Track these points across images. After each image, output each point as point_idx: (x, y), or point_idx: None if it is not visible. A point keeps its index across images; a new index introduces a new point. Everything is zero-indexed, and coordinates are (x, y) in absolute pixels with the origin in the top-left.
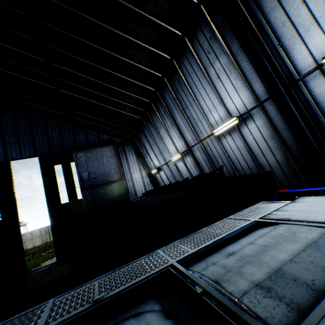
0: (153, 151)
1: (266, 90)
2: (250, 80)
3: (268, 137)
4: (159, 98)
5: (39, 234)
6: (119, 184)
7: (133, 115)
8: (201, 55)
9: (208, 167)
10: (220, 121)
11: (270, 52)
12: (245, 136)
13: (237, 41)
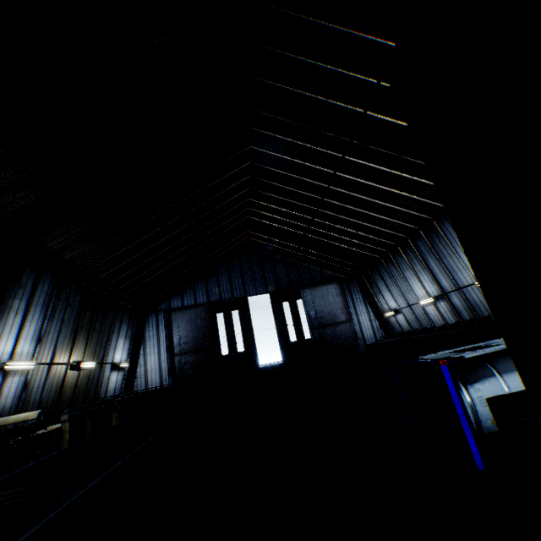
0: (390, 291)
1: None
2: None
3: None
4: (410, 244)
5: None
6: (346, 326)
7: (371, 254)
8: None
9: (467, 314)
10: None
11: None
12: None
13: None
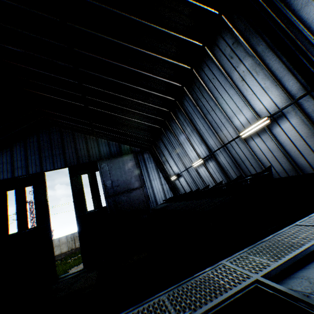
0: (172, 158)
1: (301, 86)
2: (281, 78)
3: (307, 136)
4: (179, 106)
5: (65, 241)
6: (139, 191)
7: (152, 125)
8: (223, 61)
9: (234, 172)
10: (247, 123)
11: (304, 47)
12: (277, 136)
13: (263, 42)
